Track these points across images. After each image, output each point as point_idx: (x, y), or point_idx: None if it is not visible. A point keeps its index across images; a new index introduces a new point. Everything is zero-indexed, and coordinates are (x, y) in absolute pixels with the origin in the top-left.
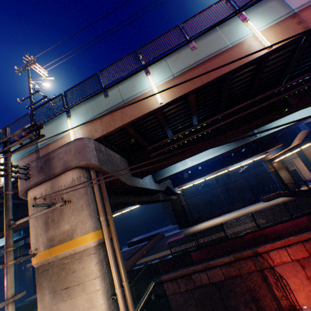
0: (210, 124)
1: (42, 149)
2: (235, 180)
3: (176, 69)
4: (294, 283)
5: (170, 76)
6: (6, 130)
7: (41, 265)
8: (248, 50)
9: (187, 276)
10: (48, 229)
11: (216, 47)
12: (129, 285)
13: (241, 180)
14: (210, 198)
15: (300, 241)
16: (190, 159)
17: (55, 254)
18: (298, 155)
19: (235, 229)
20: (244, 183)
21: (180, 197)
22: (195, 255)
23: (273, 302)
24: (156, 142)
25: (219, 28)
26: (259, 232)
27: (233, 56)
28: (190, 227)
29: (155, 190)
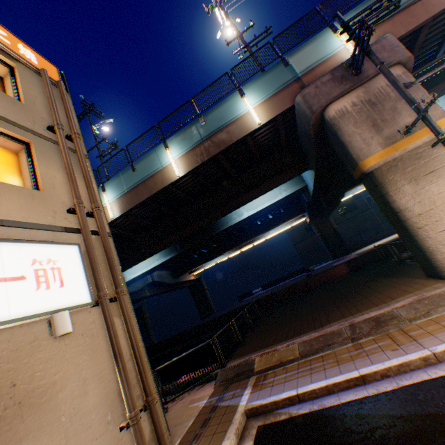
0: None
1: (303, 77)
2: None
3: None
4: None
5: None
6: (339, 15)
7: (381, 165)
8: None
9: None
10: (379, 130)
11: None
12: None
13: None
14: (361, 223)
15: None
16: None
17: (401, 148)
18: None
19: None
20: None
21: (329, 218)
22: None
23: None
24: (412, 71)
25: None
26: None
27: None
28: (351, 253)
29: None
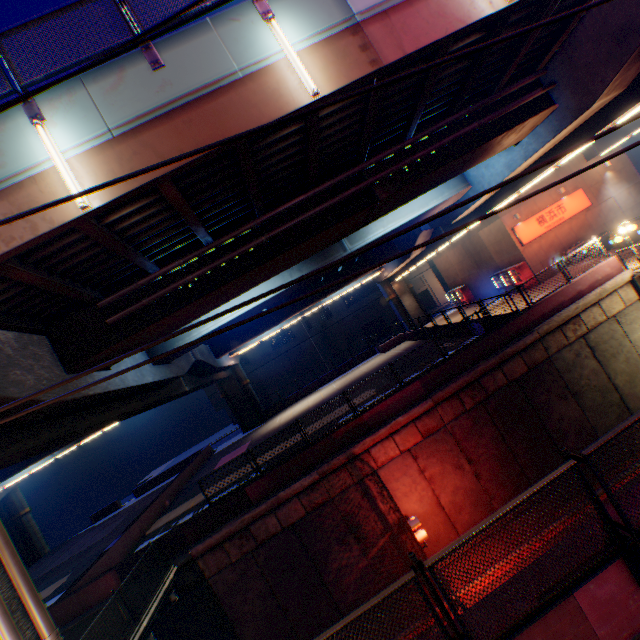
0: (242, 240)
1: None
2: (340, 319)
3: (118, 117)
4: (405, 484)
5: (103, 134)
6: None
7: None
8: (277, 91)
9: (242, 531)
10: None
11: (211, 73)
12: (61, 638)
13: (349, 319)
14: (300, 359)
15: (411, 420)
16: (228, 305)
17: None
18: (432, 265)
19: (332, 415)
20: (355, 323)
21: (238, 370)
22: (255, 490)
23: (379, 521)
24: (123, 286)
25: (214, 24)
26: (356, 420)
27: (249, 100)
28: (264, 423)
29: (158, 381)
